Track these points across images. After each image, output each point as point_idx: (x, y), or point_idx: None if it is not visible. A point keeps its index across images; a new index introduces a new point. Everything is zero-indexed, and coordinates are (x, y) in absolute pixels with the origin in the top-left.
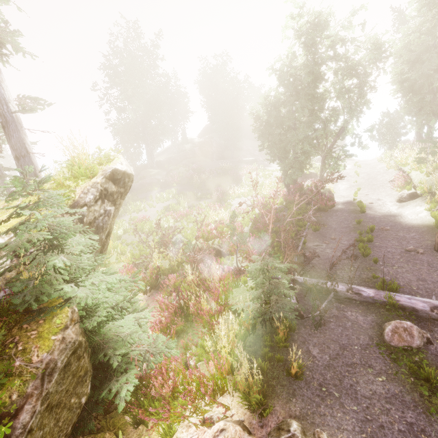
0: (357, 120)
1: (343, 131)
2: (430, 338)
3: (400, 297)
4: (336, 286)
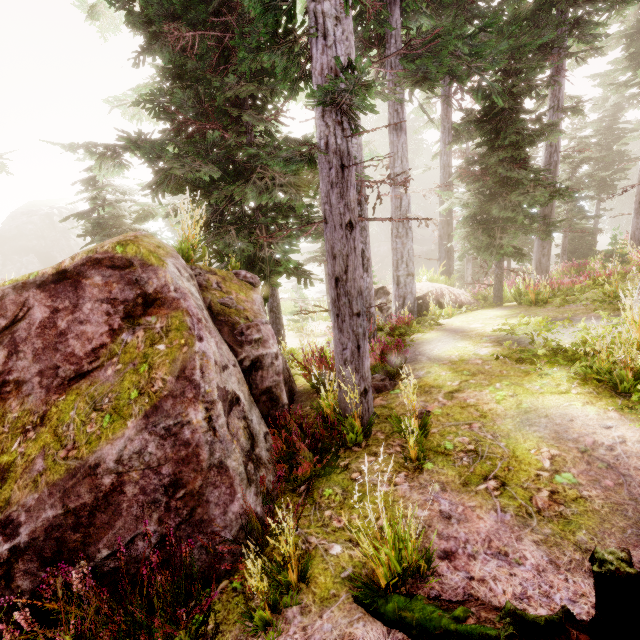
0: None
1: None
2: None
3: None
4: None
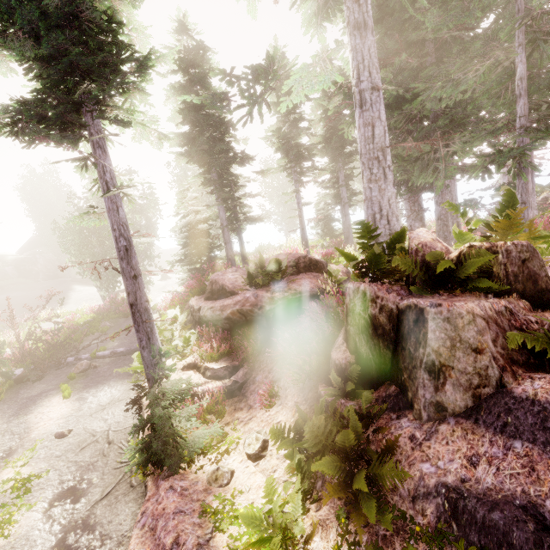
0: (152, 243)
1: (145, 252)
2: (96, 365)
3: (99, 352)
4: (69, 359)
